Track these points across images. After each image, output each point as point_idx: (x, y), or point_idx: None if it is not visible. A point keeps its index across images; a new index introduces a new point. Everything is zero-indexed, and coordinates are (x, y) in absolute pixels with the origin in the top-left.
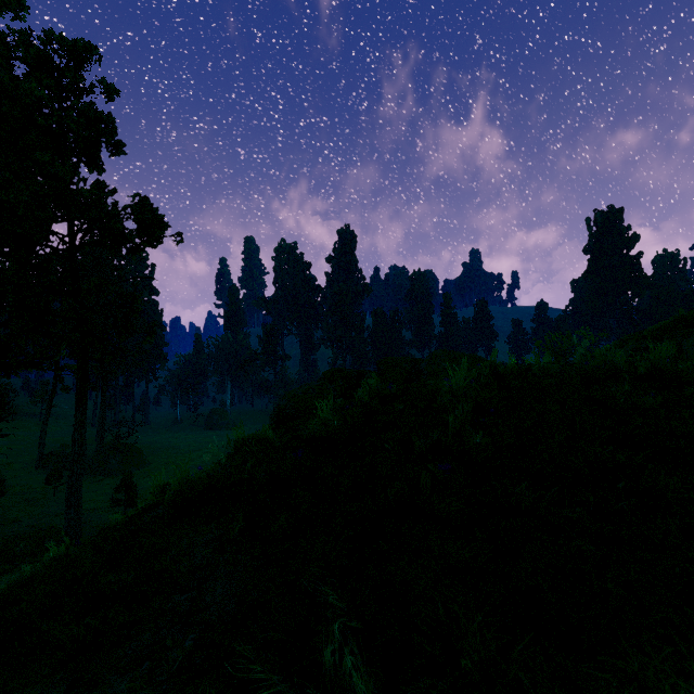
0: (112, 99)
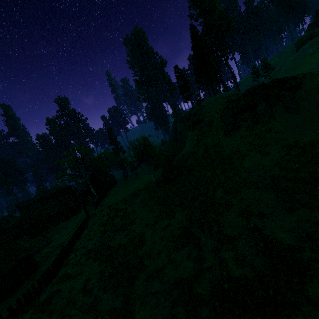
0: None
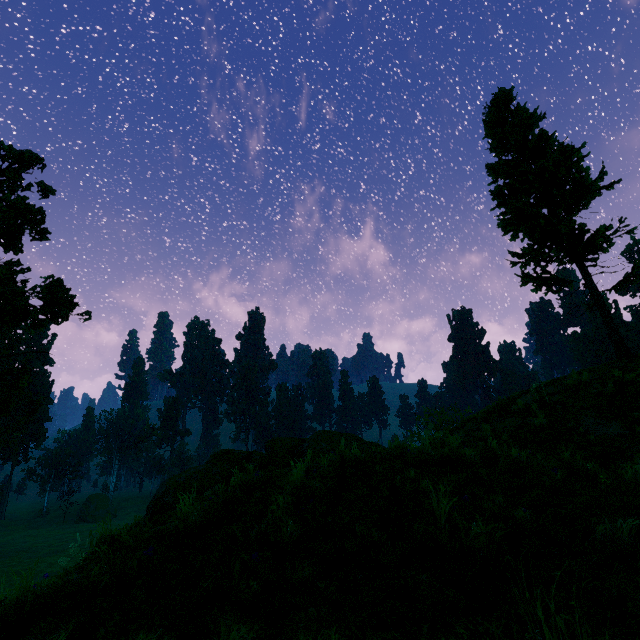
0: (47, 197)
